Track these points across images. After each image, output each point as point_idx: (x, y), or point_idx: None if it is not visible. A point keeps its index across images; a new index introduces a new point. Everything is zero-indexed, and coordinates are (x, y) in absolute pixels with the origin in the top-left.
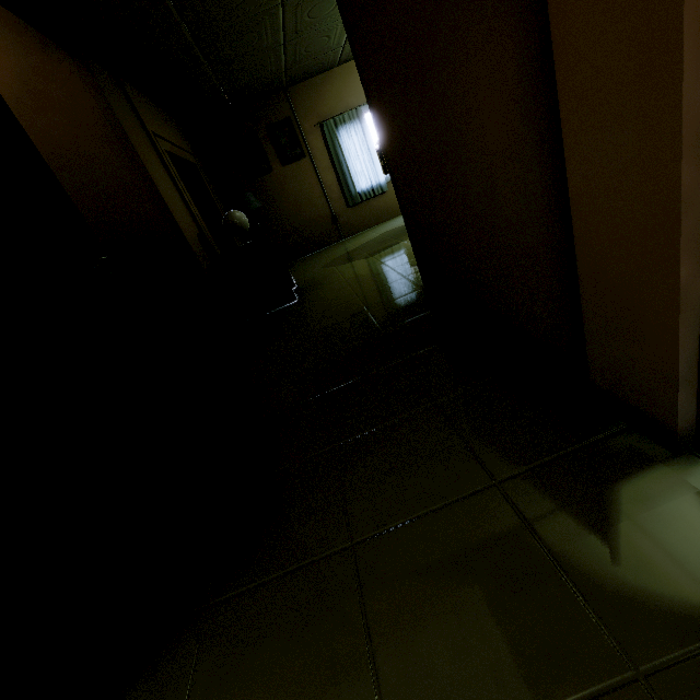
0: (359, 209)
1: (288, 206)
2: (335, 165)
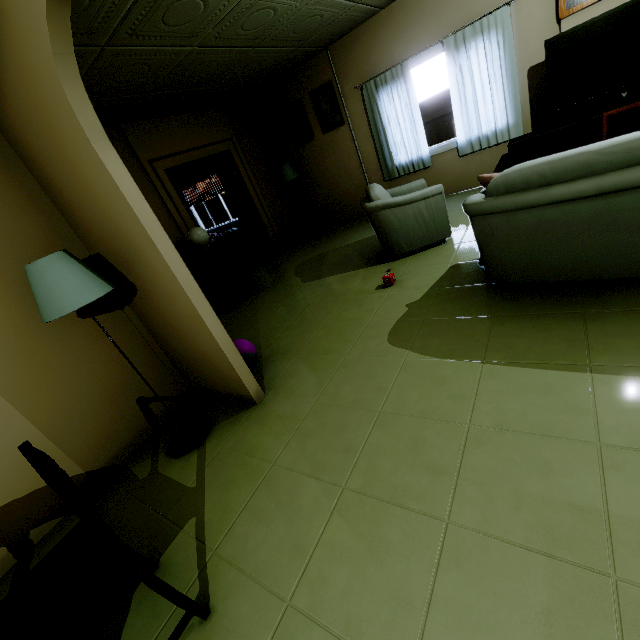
0: (396, 184)
1: (327, 174)
2: (374, 133)
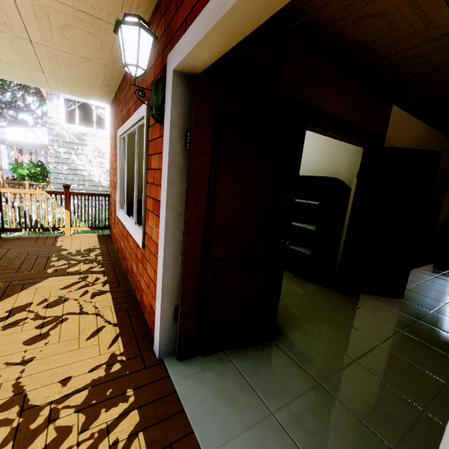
0: None
1: None
2: None
